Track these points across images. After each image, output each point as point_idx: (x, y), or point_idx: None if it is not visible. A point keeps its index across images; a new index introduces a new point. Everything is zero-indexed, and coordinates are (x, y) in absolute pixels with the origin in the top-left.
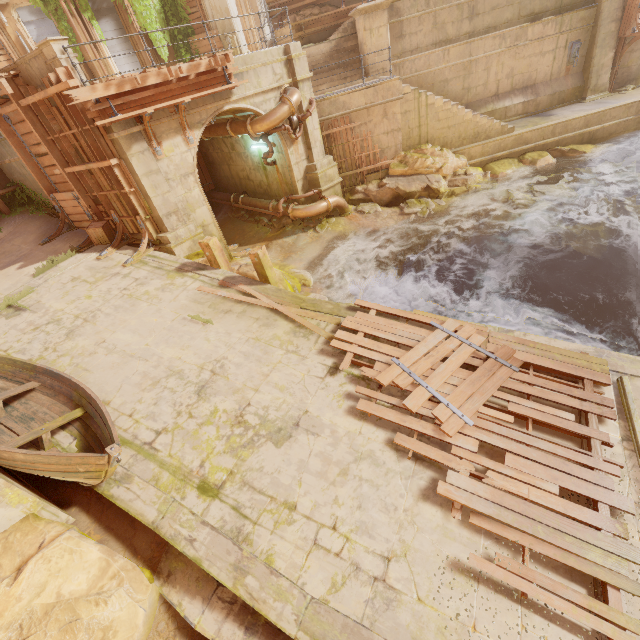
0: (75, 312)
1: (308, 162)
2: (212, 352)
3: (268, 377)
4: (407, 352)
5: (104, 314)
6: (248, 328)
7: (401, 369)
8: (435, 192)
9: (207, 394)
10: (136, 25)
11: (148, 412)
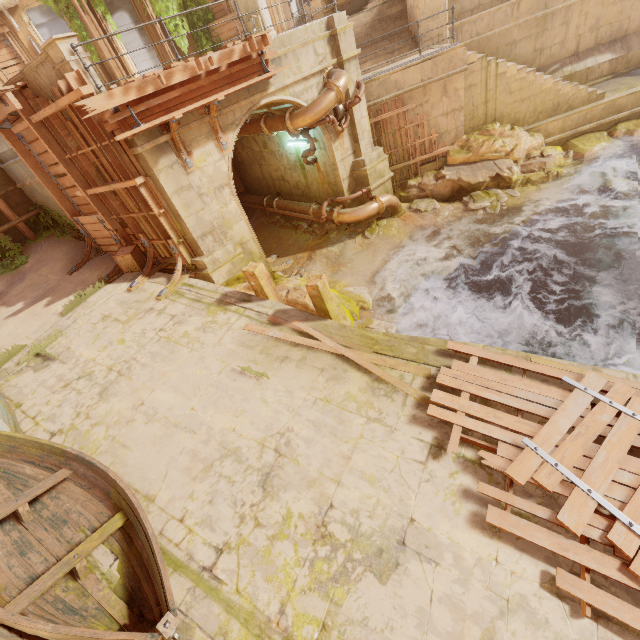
0: (108, 362)
1: (354, 157)
2: (272, 420)
3: (350, 461)
4: (539, 426)
5: (140, 365)
6: (313, 383)
7: (540, 457)
8: (506, 181)
9: (274, 487)
10: (152, 15)
11: (203, 515)
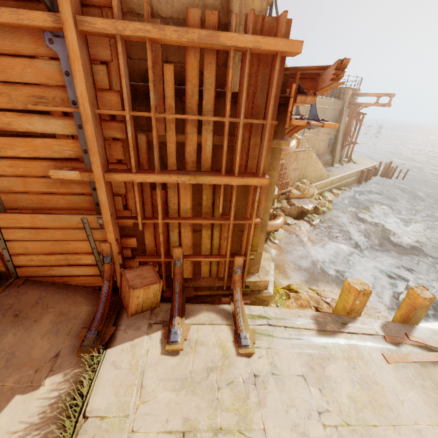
0: None
1: None
2: None
3: None
4: None
5: None
6: None
7: None
8: (318, 210)
9: None
10: None
11: None
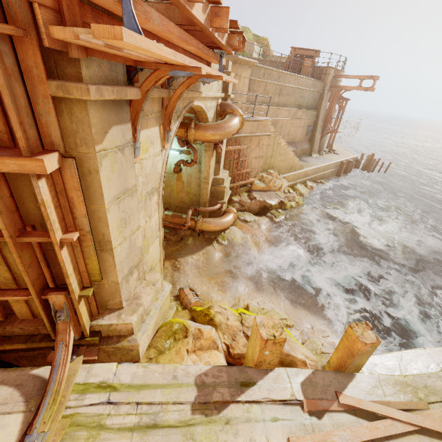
0: None
1: (213, 174)
2: None
3: None
4: None
5: None
6: None
7: None
8: (284, 205)
9: None
10: None
11: None
